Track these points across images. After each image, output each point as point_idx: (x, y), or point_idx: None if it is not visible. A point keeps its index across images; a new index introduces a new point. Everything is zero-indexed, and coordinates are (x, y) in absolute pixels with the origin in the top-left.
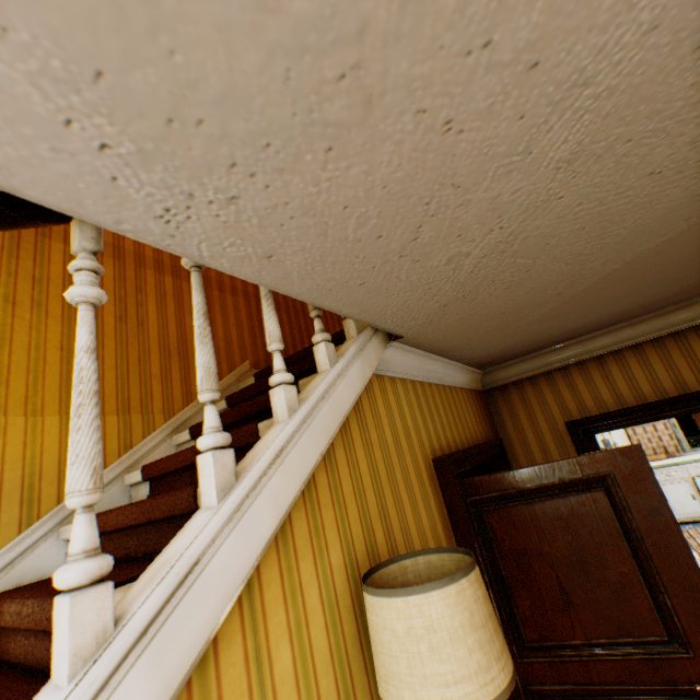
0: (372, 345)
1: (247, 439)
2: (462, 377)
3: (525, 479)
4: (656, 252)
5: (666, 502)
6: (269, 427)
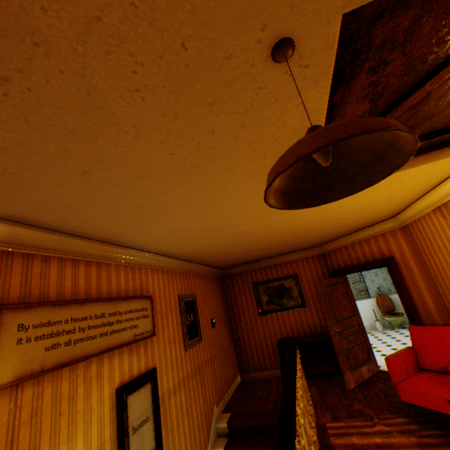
0: None
1: None
2: None
3: None
4: None
5: None
6: None
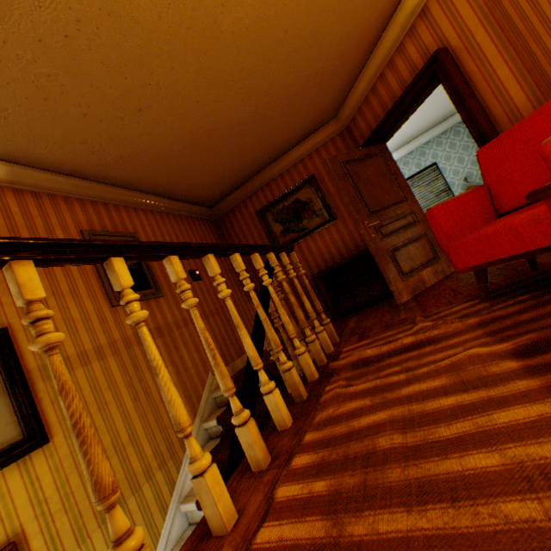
0: None
1: None
2: None
3: None
4: None
5: None
6: None
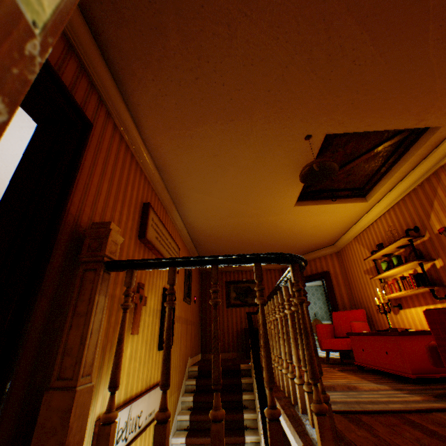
0: None
1: (240, 418)
2: None
3: None
4: None
5: None
6: (247, 416)
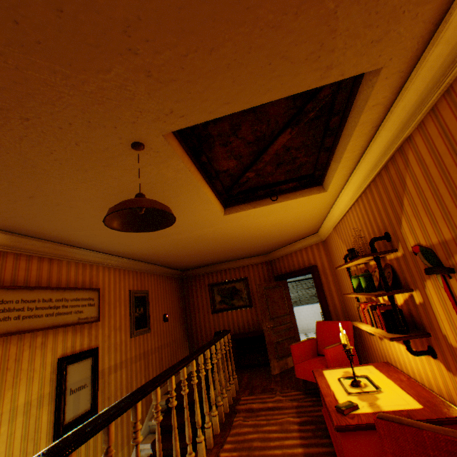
0: None
1: None
2: None
3: None
4: None
5: None
6: None
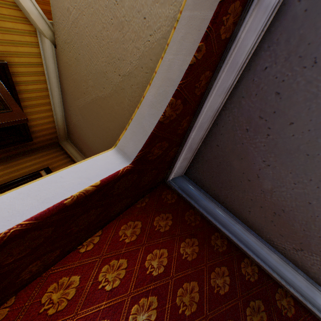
0: (48, 30)
1: None
2: (59, 119)
3: (3, 92)
4: (101, 104)
5: (1, 123)
6: None
